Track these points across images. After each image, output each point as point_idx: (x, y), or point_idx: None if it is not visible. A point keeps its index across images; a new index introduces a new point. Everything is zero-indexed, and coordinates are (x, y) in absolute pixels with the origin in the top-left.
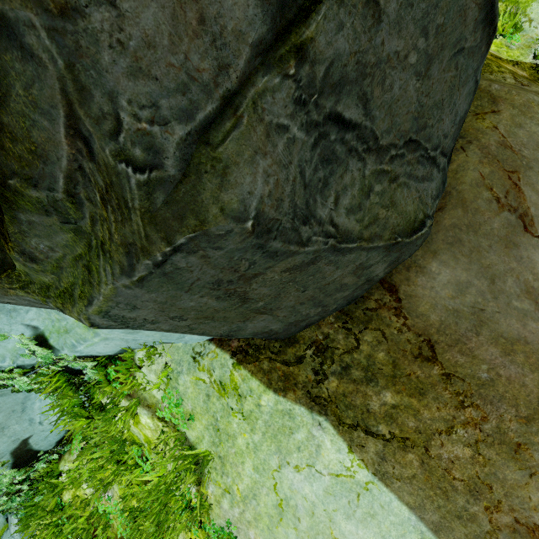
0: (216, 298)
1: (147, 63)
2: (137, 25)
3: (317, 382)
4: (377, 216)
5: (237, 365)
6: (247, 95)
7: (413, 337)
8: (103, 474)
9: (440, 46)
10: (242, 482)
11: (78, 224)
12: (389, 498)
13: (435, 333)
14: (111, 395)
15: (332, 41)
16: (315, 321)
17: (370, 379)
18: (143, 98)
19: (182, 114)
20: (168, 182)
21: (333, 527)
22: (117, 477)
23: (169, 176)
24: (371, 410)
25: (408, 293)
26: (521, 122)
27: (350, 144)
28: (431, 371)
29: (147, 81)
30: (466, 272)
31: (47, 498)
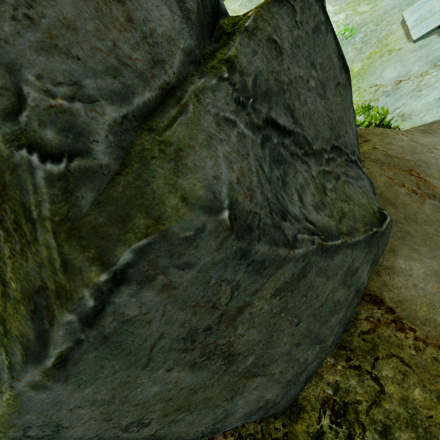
0: (190, 367)
1: (66, 42)
2: (53, 7)
3: None
4: (343, 210)
5: None
6: (187, 90)
7: (436, 352)
8: None
9: (326, 78)
10: None
11: None
12: None
13: None
14: None
15: (251, 61)
16: (314, 368)
17: None
18: (60, 76)
19: (114, 96)
20: (98, 174)
21: None
22: None
23: (100, 166)
24: None
25: (396, 299)
26: (389, 142)
27: (290, 149)
28: None
29: (66, 59)
30: (434, 260)
31: None
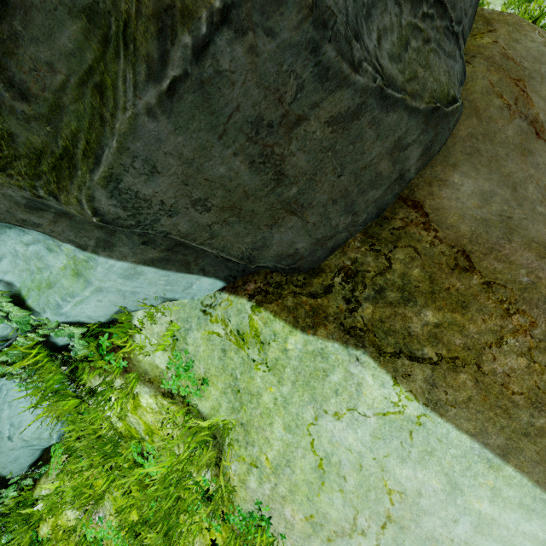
0: (249, 163)
1: None
2: None
3: (350, 311)
4: (416, 74)
5: (256, 307)
6: None
7: (446, 249)
8: (91, 490)
9: None
10: (271, 448)
11: None
12: (446, 429)
13: (468, 244)
14: (103, 375)
15: None
16: (342, 241)
17: (407, 299)
18: None
19: None
20: None
21: (386, 477)
22: (111, 485)
23: None
24: (413, 333)
25: (434, 207)
26: (517, 38)
27: None
28: (471, 282)
29: None
30: (487, 182)
31: (18, 537)
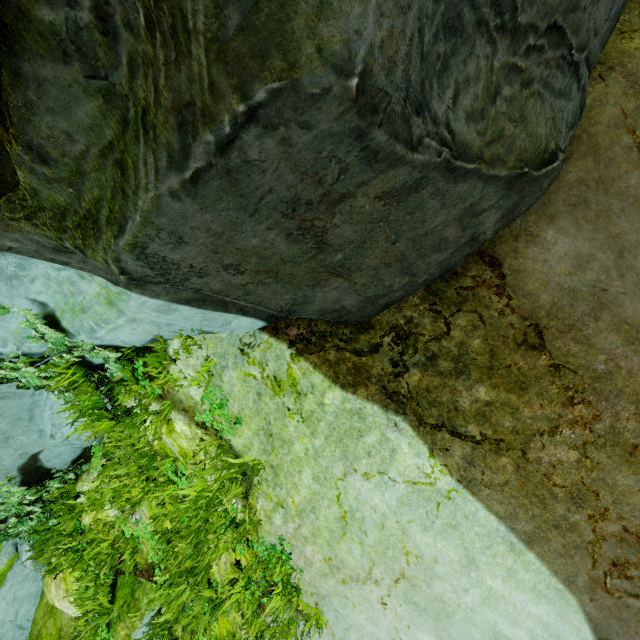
0: (286, 235)
1: None
2: None
3: (396, 376)
4: (502, 132)
5: (296, 356)
6: None
7: (517, 321)
8: (129, 494)
9: None
10: (298, 494)
11: (110, 79)
12: (475, 507)
13: (545, 317)
14: (139, 397)
15: None
16: (397, 299)
17: (460, 371)
18: None
19: None
20: None
21: (406, 540)
22: (147, 495)
23: None
24: (460, 408)
25: (515, 268)
26: None
27: (481, 12)
28: (537, 362)
29: None
30: (588, 243)
31: (64, 522)
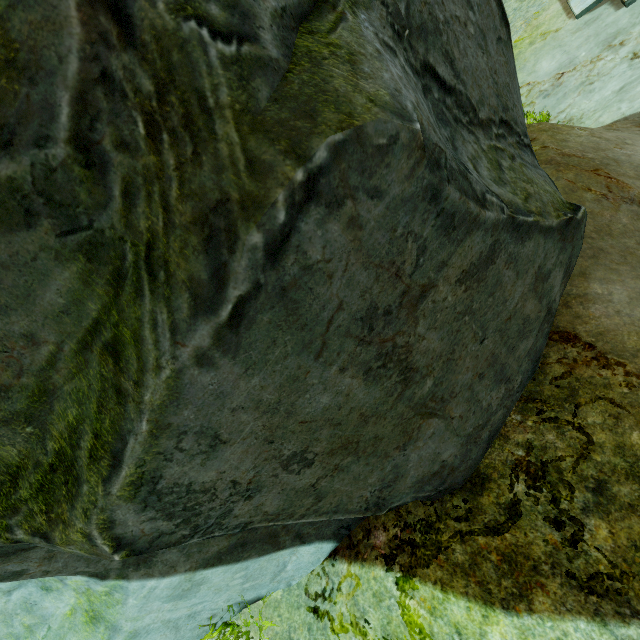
0: (363, 374)
1: None
2: None
3: (572, 543)
4: (527, 191)
5: (405, 580)
6: None
7: None
8: None
9: (485, 27)
10: None
11: (96, 226)
12: None
13: None
14: None
15: None
16: (499, 423)
17: None
18: None
19: None
20: (269, 68)
21: None
22: None
23: (270, 59)
24: None
25: (594, 332)
26: (563, 138)
27: (453, 113)
28: None
29: None
30: (639, 280)
31: None
